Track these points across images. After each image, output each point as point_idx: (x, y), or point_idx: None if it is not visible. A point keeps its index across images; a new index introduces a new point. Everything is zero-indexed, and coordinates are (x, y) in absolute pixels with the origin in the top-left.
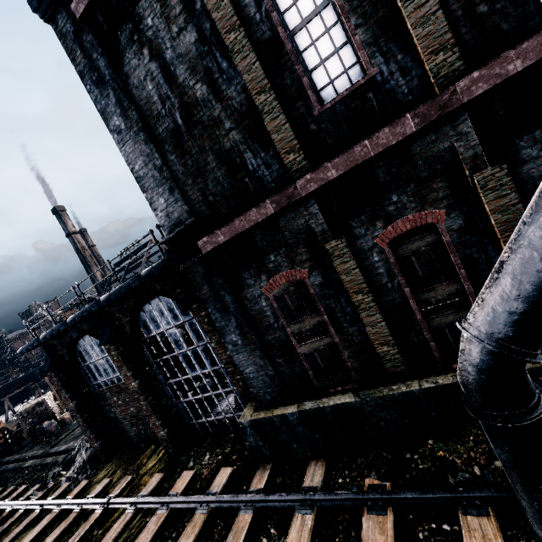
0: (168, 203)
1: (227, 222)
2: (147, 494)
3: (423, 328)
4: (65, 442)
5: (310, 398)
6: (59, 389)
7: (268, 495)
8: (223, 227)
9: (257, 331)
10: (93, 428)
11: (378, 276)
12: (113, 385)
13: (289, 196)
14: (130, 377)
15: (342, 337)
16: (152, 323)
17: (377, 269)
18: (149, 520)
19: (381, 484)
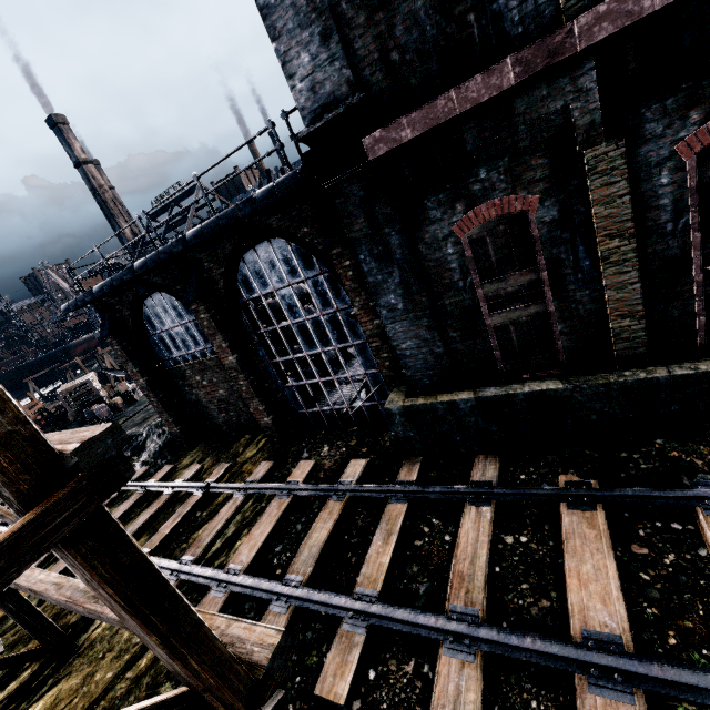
0: (317, 64)
1: (417, 105)
2: (257, 481)
3: (696, 295)
4: (125, 428)
5: (487, 385)
6: (124, 362)
7: (426, 487)
8: (415, 111)
9: (428, 292)
10: (171, 411)
11: (655, 211)
12: (195, 361)
13: (552, 49)
14: (227, 349)
15: (561, 305)
16: (257, 279)
17: (658, 199)
18: (265, 505)
19: (584, 482)
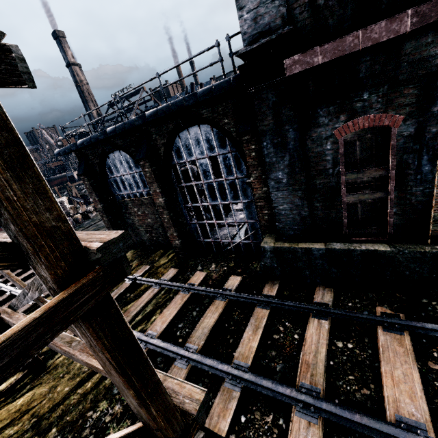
0: (262, 1)
1: (328, 39)
2: (168, 280)
3: None
4: None
5: (333, 241)
6: (90, 192)
7: (283, 301)
8: (328, 43)
9: (306, 173)
10: (115, 228)
11: None
12: (135, 198)
13: None
14: (159, 193)
15: (399, 195)
16: (186, 150)
17: None
18: (172, 296)
19: (394, 314)
